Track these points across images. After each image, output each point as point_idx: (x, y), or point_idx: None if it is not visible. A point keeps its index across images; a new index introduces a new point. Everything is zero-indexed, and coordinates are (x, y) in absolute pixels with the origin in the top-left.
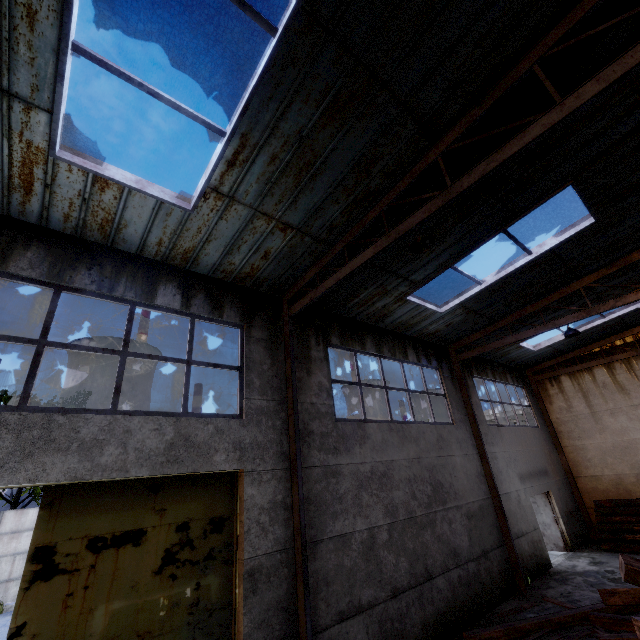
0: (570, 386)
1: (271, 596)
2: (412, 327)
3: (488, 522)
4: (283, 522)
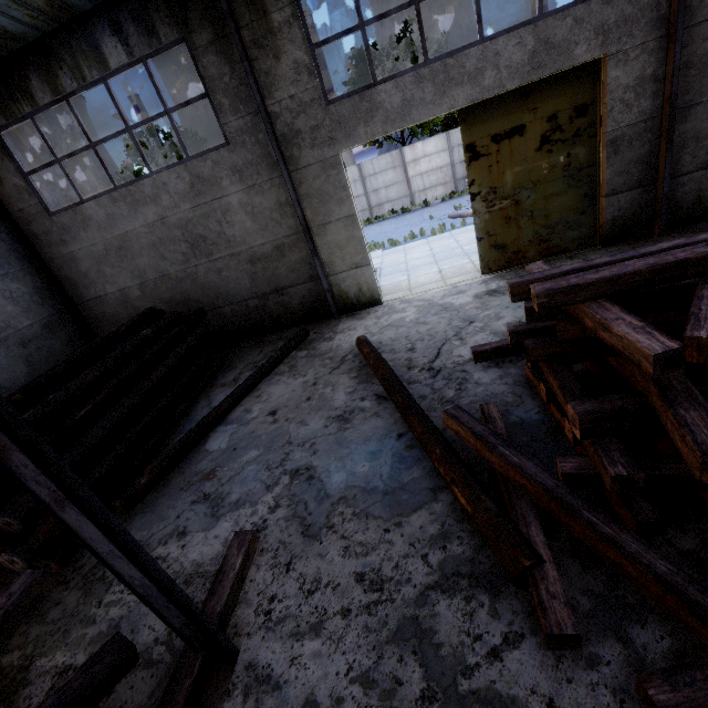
0: None
1: (632, 155)
2: None
3: None
4: (650, 95)
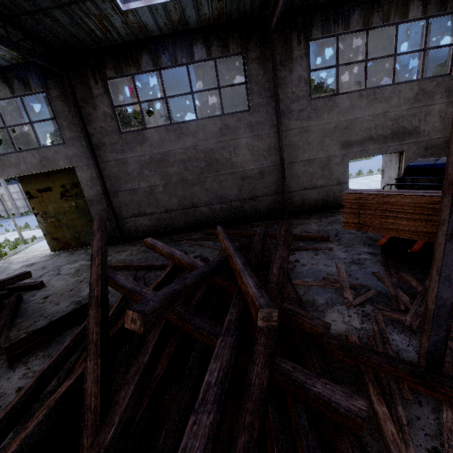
0: None
1: (100, 207)
2: (186, 21)
3: (267, 181)
4: (99, 185)
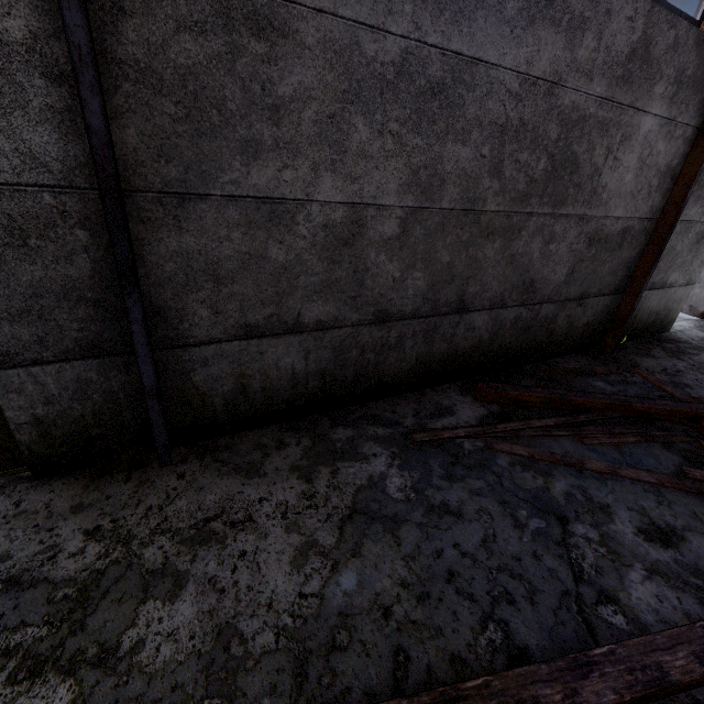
0: None
1: (40, 274)
2: None
3: (621, 257)
4: (48, 116)
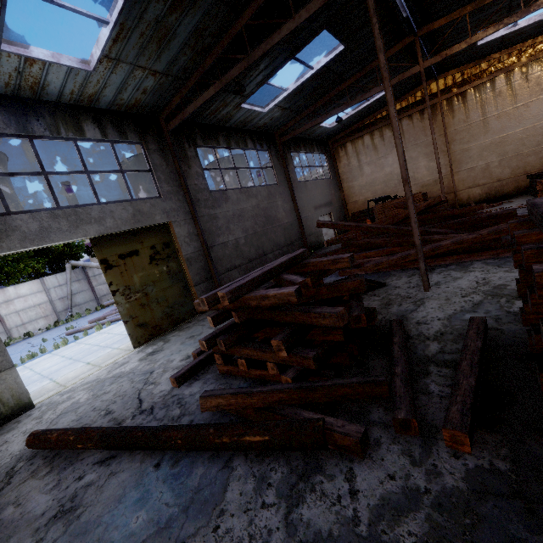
0: (351, 149)
1: (198, 266)
2: (248, 124)
3: (295, 230)
4: (196, 240)
